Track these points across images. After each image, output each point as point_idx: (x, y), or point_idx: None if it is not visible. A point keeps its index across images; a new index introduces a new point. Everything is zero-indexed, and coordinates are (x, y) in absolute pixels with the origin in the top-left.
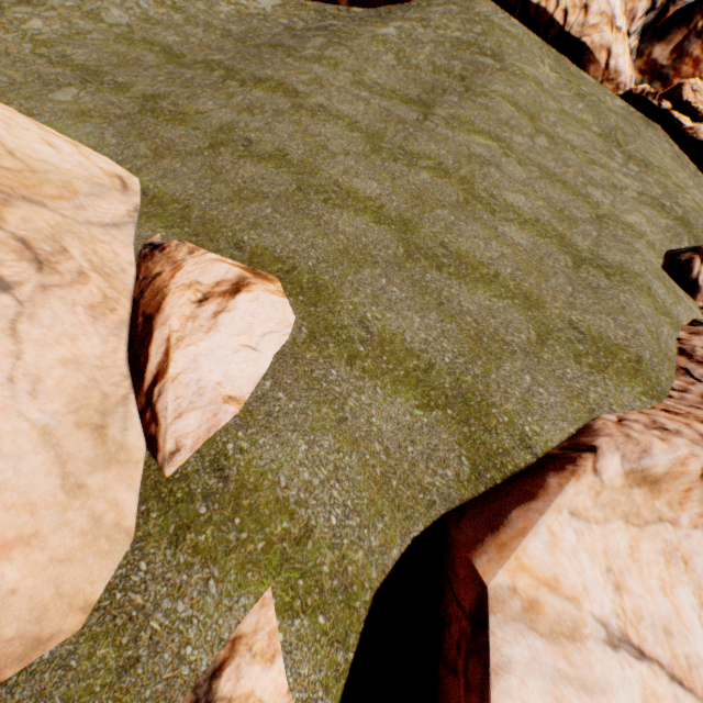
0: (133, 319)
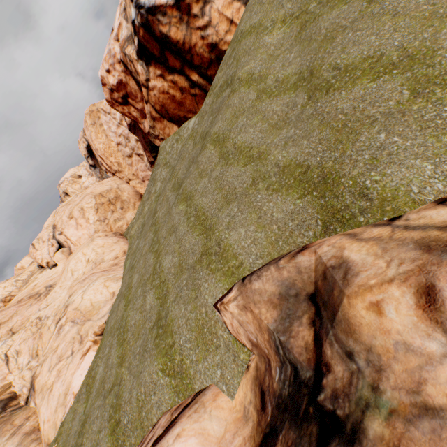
0: None
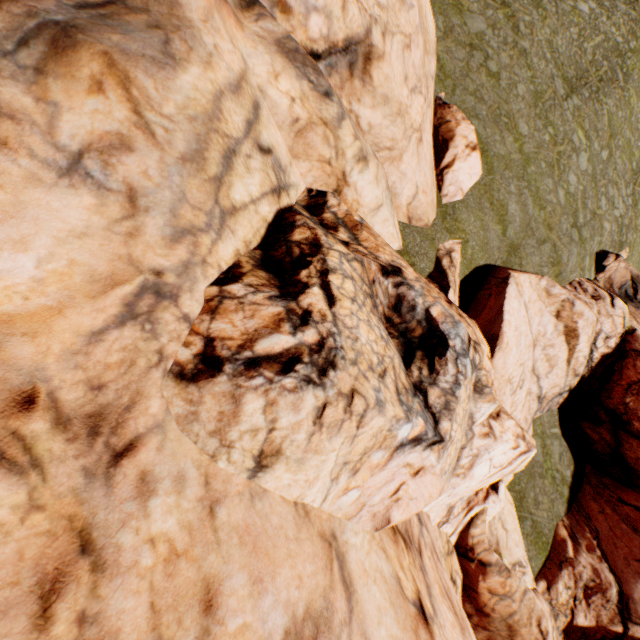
0: (435, 135)
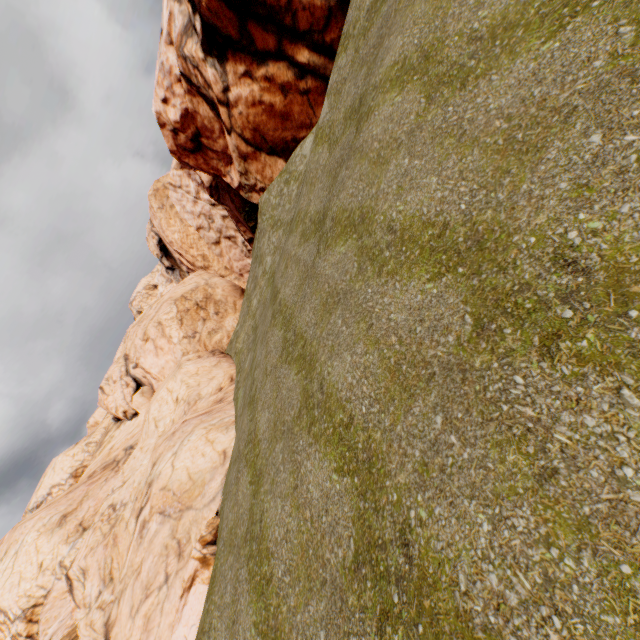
0: None
